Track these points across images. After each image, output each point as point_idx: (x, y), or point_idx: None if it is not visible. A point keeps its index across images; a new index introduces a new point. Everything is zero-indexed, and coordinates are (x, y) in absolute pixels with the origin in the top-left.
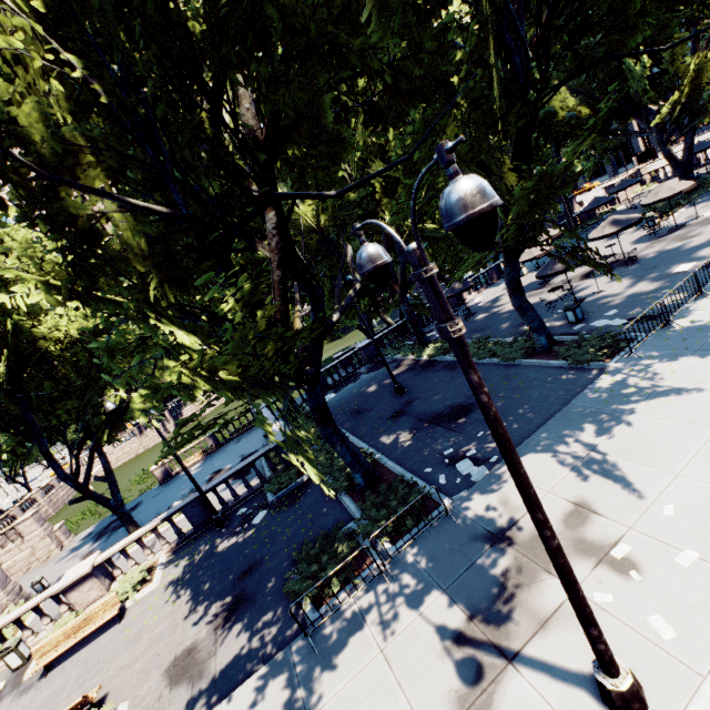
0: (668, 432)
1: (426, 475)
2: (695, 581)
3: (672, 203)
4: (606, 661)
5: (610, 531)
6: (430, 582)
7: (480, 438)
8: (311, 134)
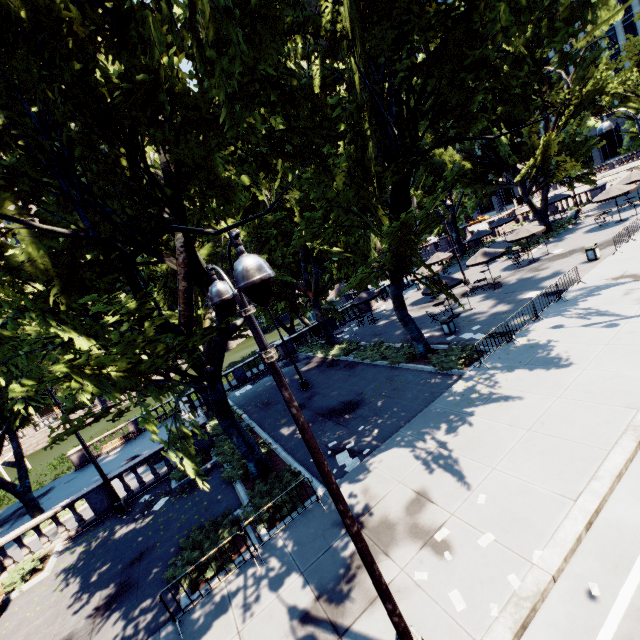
0: (494, 432)
1: (311, 465)
2: (487, 560)
3: (533, 240)
4: (400, 632)
5: (438, 517)
6: (293, 566)
7: (360, 432)
8: (207, 179)
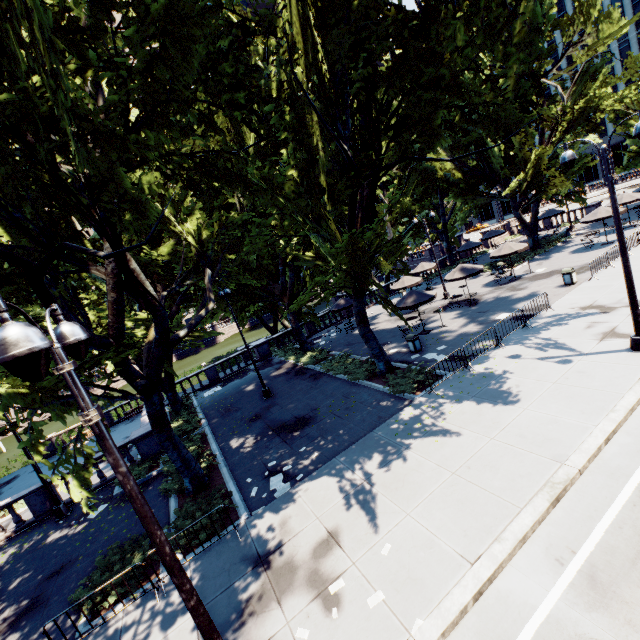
0: (421, 471)
1: (245, 485)
2: (370, 624)
3: (520, 256)
4: None
5: (339, 565)
6: None
7: (300, 454)
8: (118, 193)
